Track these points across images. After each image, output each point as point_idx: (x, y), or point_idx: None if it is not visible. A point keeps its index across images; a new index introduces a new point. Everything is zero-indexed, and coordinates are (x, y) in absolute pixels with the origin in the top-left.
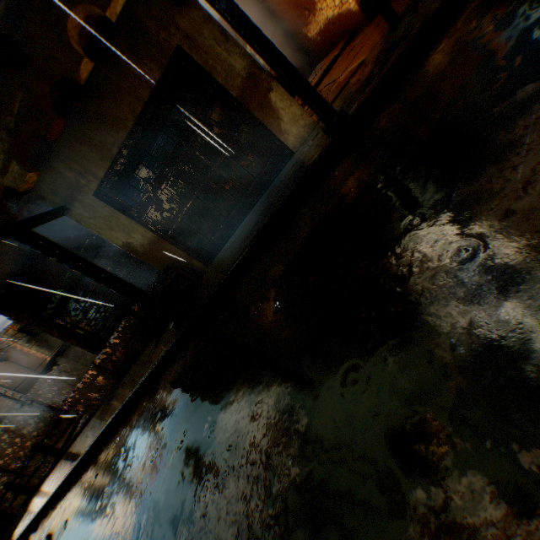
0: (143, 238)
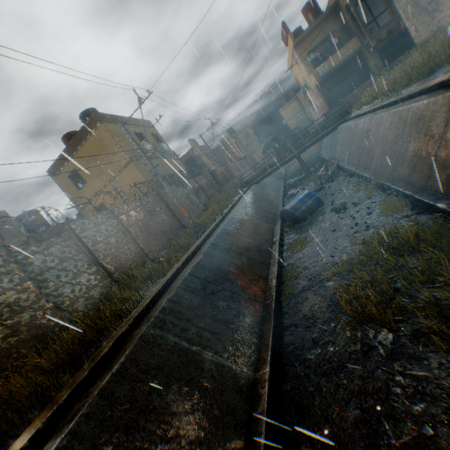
0: (380, 64)
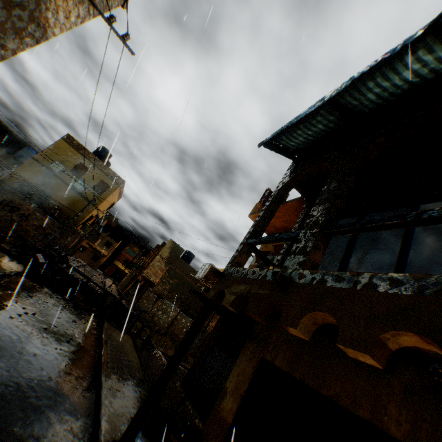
0: (228, 409)
